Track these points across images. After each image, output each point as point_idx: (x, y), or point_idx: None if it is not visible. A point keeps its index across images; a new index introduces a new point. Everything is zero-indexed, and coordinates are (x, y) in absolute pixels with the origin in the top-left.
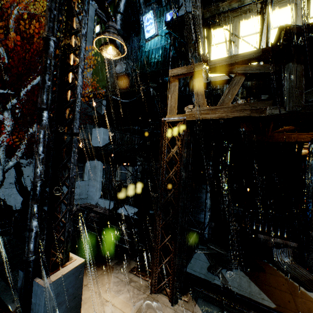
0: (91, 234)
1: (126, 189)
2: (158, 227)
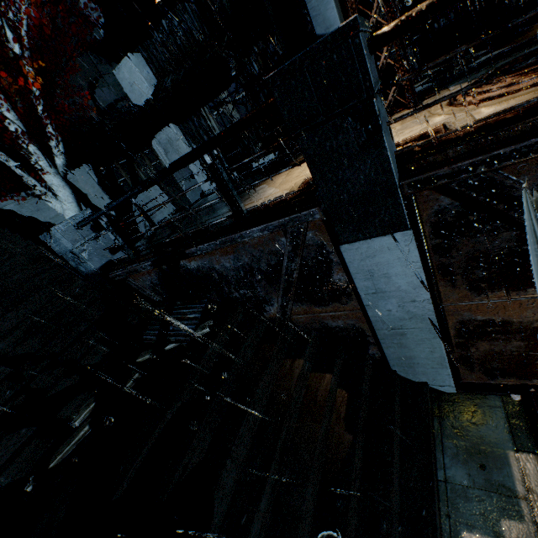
0: (244, 176)
1: (241, 137)
2: (350, 8)
